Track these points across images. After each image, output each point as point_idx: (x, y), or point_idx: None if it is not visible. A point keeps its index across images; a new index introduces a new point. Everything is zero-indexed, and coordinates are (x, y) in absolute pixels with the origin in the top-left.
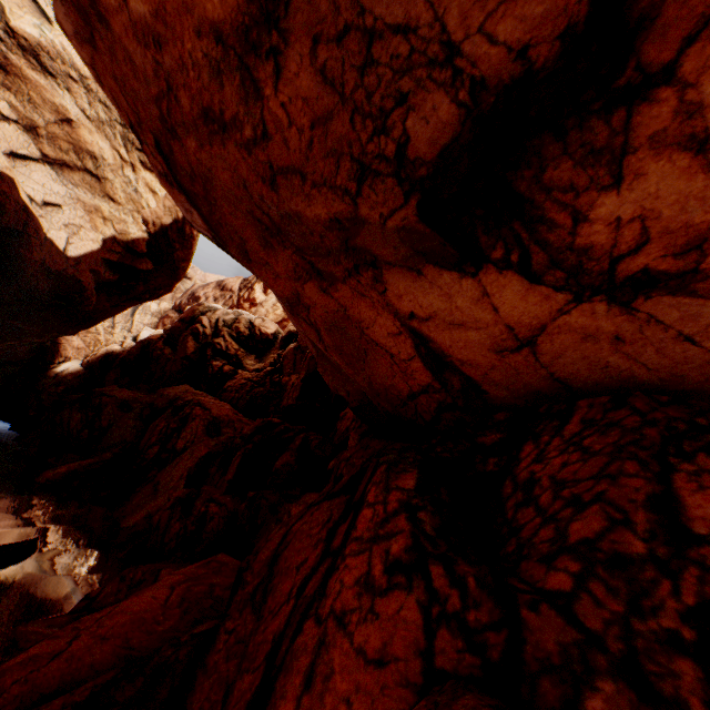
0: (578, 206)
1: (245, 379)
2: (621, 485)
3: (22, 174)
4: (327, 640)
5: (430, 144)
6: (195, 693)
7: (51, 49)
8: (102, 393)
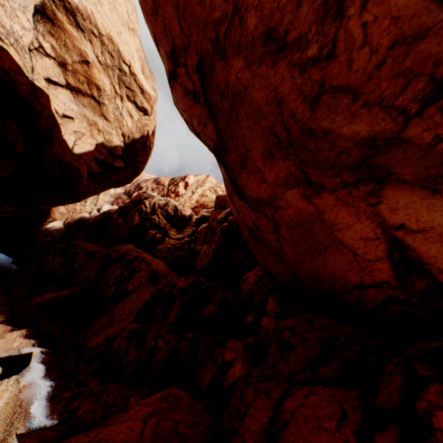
0: None
1: (171, 245)
2: None
3: (52, 94)
4: None
5: None
6: None
7: (84, 12)
8: (77, 245)
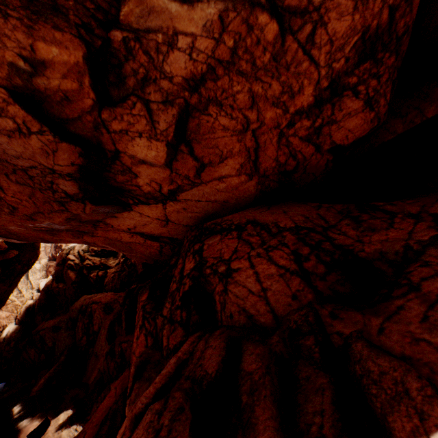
0: (135, 184)
1: (113, 273)
2: (178, 268)
3: None
4: (133, 361)
5: (74, 190)
6: None
7: None
8: (38, 331)
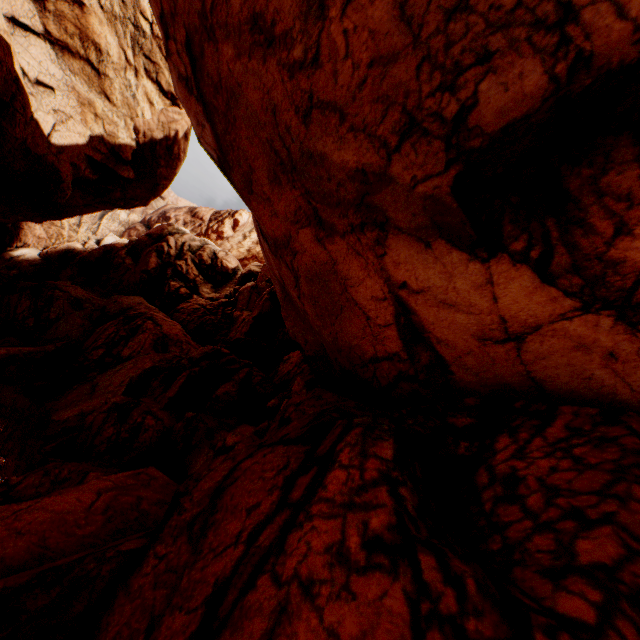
0: (626, 218)
1: (199, 305)
2: (633, 510)
3: (20, 44)
4: (290, 609)
5: (499, 115)
6: (113, 615)
7: None
8: (56, 286)
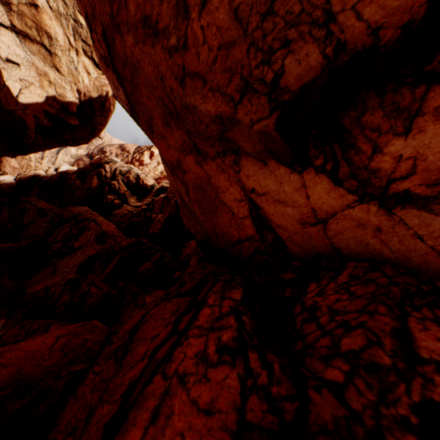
0: (378, 142)
1: (128, 211)
2: (376, 319)
3: None
4: (171, 391)
5: (297, 79)
6: (66, 411)
7: None
8: (27, 201)
